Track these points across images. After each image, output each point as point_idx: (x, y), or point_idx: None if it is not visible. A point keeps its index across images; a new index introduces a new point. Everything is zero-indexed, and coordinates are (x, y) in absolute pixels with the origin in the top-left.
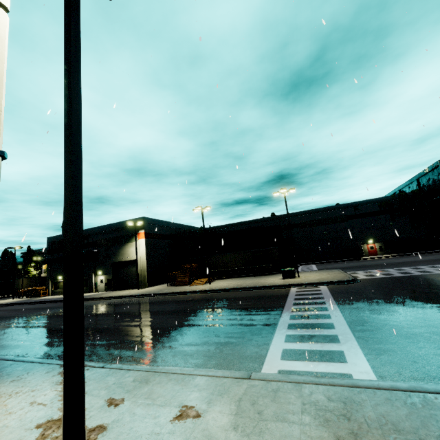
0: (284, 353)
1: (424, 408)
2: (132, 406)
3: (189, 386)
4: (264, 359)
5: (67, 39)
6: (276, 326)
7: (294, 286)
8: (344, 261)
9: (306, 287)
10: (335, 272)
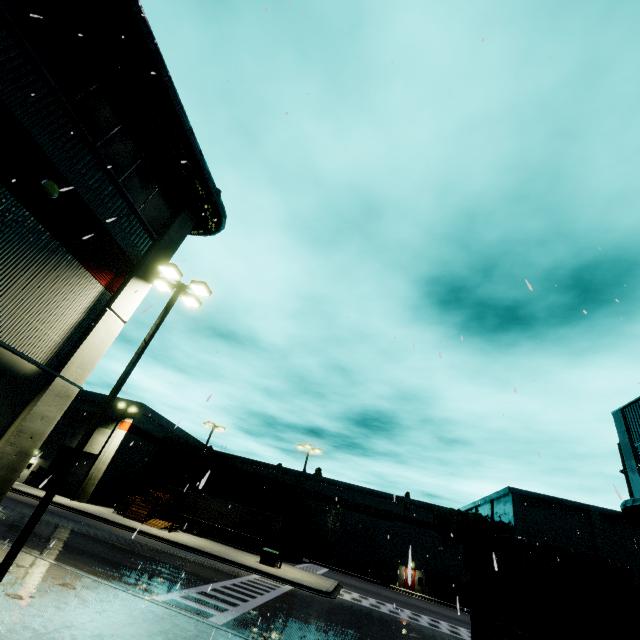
0: (170, 600)
1: (211, 631)
2: (30, 571)
3: (78, 578)
4: (149, 596)
5: (143, 343)
6: (189, 587)
7: (261, 573)
8: (367, 580)
9: (273, 580)
10: (327, 581)
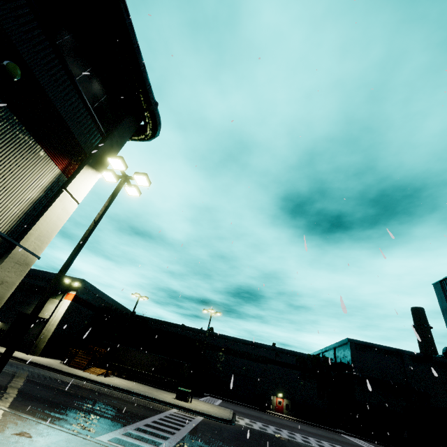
0: (114, 438)
1: None
2: None
3: (33, 426)
4: (96, 436)
5: (94, 221)
6: (128, 425)
7: (178, 408)
8: (250, 407)
9: (187, 412)
10: (226, 411)
